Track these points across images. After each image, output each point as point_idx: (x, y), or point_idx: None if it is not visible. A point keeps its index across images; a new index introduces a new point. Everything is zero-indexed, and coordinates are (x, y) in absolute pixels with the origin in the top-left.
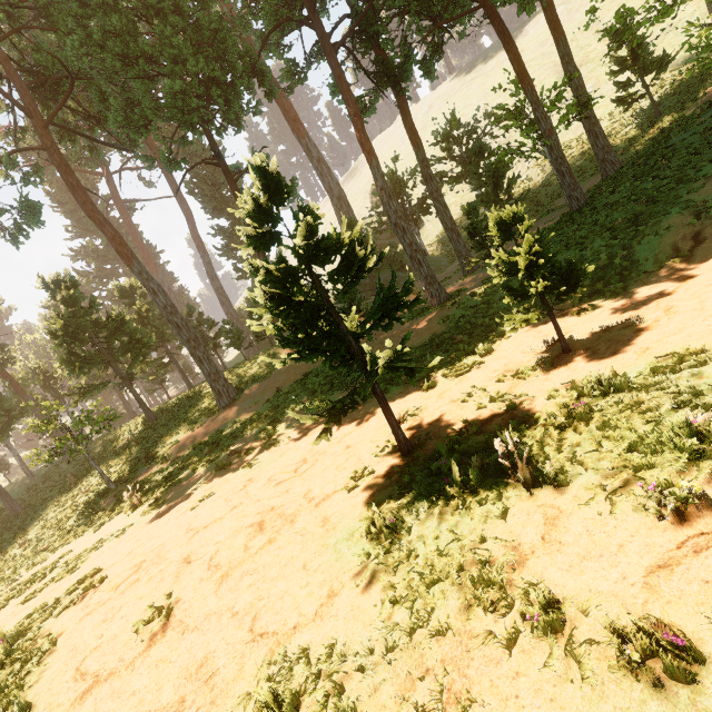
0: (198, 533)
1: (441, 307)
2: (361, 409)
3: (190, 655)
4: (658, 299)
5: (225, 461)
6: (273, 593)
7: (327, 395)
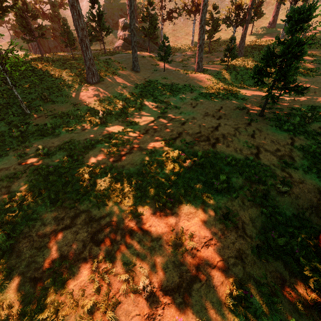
0: (218, 128)
1: (204, 73)
2: (209, 103)
3: (272, 149)
4: (287, 95)
5: (165, 109)
6: (274, 139)
7: (175, 94)
